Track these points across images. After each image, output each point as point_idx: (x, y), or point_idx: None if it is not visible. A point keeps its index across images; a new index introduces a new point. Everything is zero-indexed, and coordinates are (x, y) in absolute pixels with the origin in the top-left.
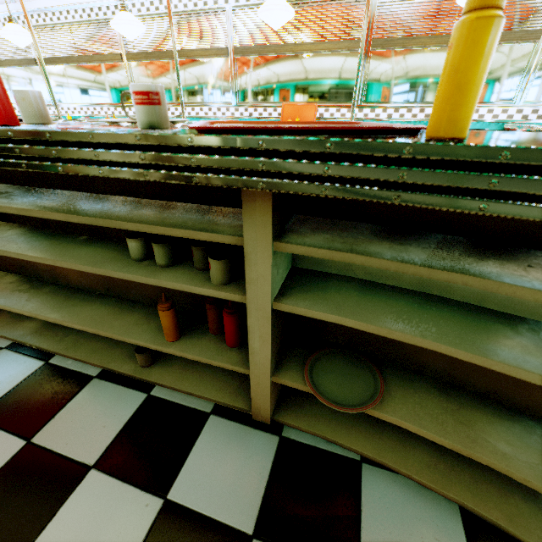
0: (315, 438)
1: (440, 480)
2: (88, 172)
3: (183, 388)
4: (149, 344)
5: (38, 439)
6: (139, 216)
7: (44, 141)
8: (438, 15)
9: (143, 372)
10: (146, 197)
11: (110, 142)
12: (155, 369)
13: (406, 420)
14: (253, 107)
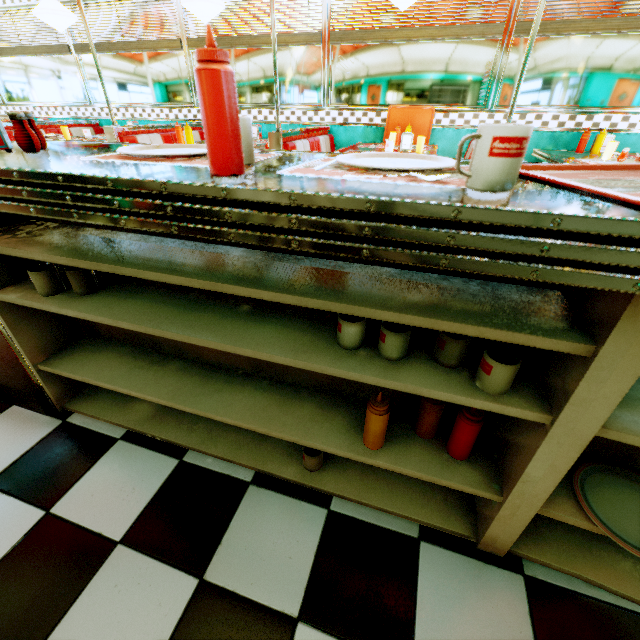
0: (570, 578)
1: None
2: (417, 260)
3: (373, 502)
4: (346, 452)
5: (212, 575)
6: (389, 299)
7: (350, 212)
8: None
9: (313, 478)
10: (356, 261)
11: (492, 223)
12: (326, 474)
13: None
14: (350, 111)
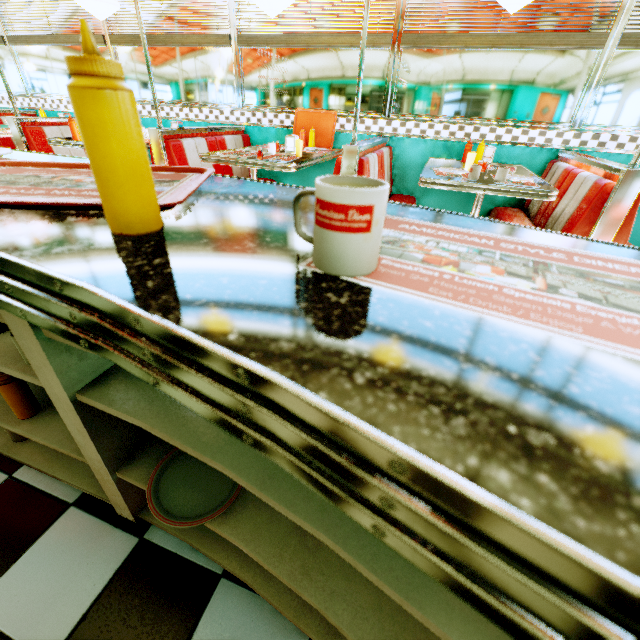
0: (181, 543)
1: (298, 606)
2: None
3: (50, 471)
4: None
5: None
6: None
7: None
8: (483, 7)
9: (13, 447)
10: None
11: None
12: (29, 445)
13: (243, 540)
14: (262, 112)
